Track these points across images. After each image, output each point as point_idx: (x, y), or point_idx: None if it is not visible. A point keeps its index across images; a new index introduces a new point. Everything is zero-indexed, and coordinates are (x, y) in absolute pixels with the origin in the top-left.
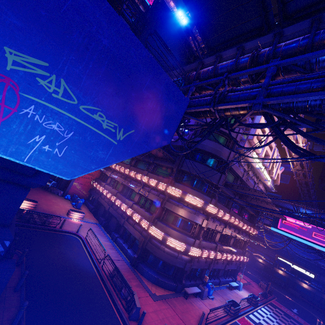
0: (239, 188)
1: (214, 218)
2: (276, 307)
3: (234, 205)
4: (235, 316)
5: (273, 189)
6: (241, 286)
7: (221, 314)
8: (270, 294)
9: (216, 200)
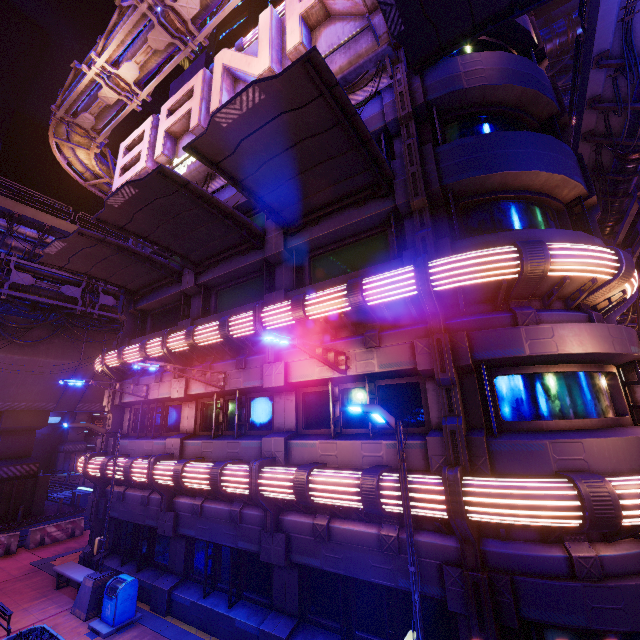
0: (118, 277)
1: (137, 375)
2: None
3: (201, 300)
4: None
5: (333, 51)
6: None
7: None
8: None
9: (117, 340)
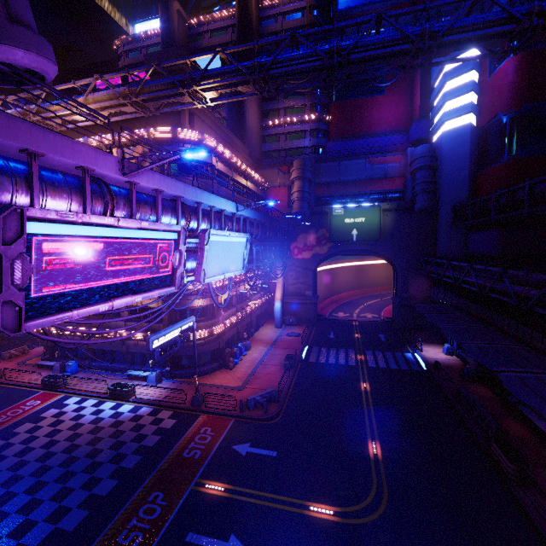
0: None
1: None
2: (180, 420)
3: None
4: (49, 388)
5: None
6: (153, 378)
7: (28, 379)
8: (249, 410)
9: None
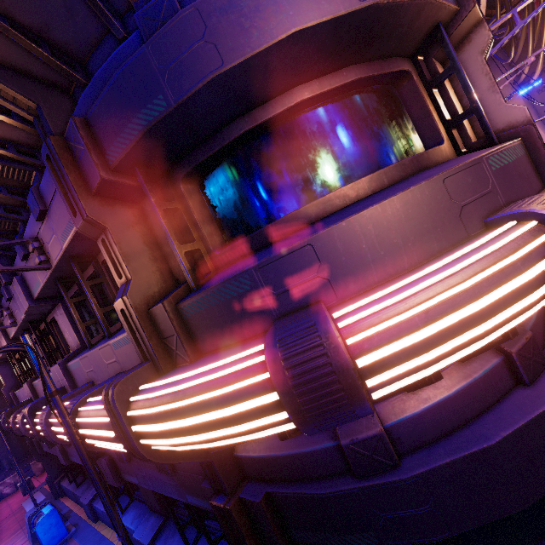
0: None
1: None
2: None
3: None
4: None
5: None
6: None
7: None
8: None
9: None
